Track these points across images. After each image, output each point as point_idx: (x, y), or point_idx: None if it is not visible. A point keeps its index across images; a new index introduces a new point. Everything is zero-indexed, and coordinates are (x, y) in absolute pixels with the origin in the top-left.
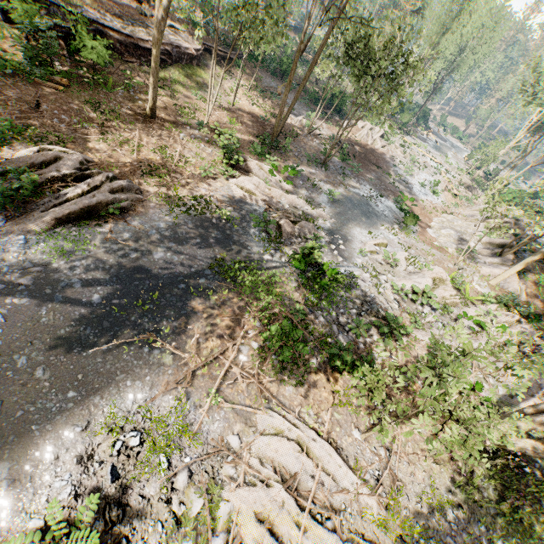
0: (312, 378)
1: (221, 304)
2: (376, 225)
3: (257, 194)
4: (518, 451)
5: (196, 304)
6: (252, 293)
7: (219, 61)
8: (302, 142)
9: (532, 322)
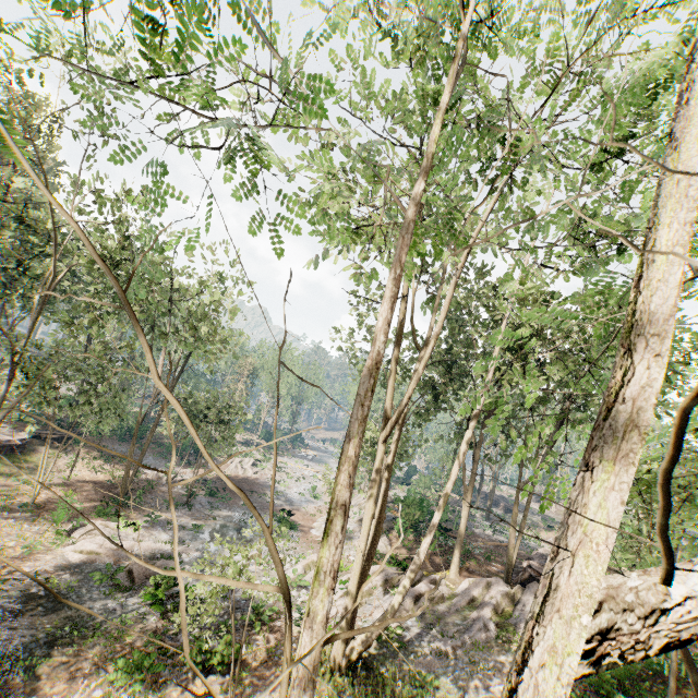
0: (172, 695)
1: (52, 671)
2: (251, 542)
3: (102, 551)
4: (361, 650)
5: (16, 682)
6: (96, 647)
7: (52, 443)
8: (160, 492)
9: (392, 564)
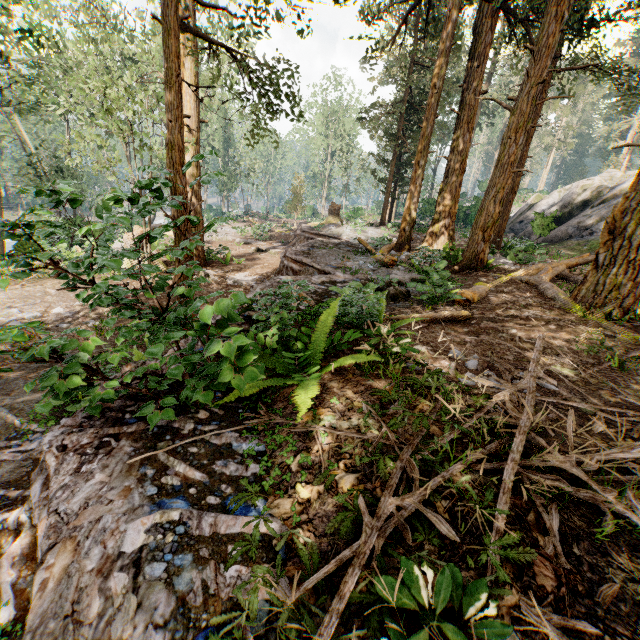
0: None
1: None
2: None
3: None
4: None
5: None
6: None
7: (6, 210)
8: None
9: None
